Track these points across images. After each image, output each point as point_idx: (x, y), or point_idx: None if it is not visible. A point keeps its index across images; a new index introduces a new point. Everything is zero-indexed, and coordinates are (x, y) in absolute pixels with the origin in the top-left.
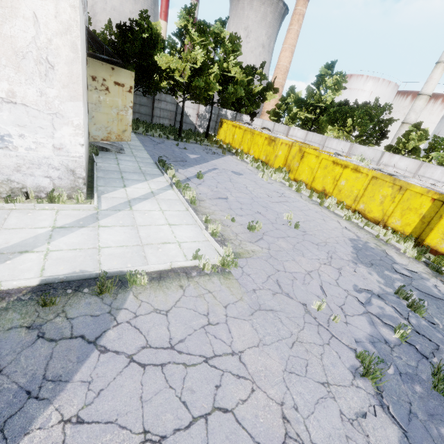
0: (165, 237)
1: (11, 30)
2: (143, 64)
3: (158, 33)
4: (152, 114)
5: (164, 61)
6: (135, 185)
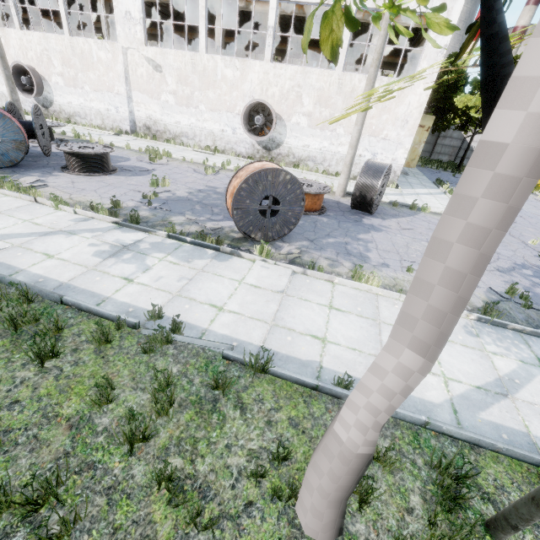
0: (438, 207)
1: (398, 110)
2: (439, 106)
3: (462, 72)
4: (431, 151)
5: (463, 101)
6: (419, 189)
